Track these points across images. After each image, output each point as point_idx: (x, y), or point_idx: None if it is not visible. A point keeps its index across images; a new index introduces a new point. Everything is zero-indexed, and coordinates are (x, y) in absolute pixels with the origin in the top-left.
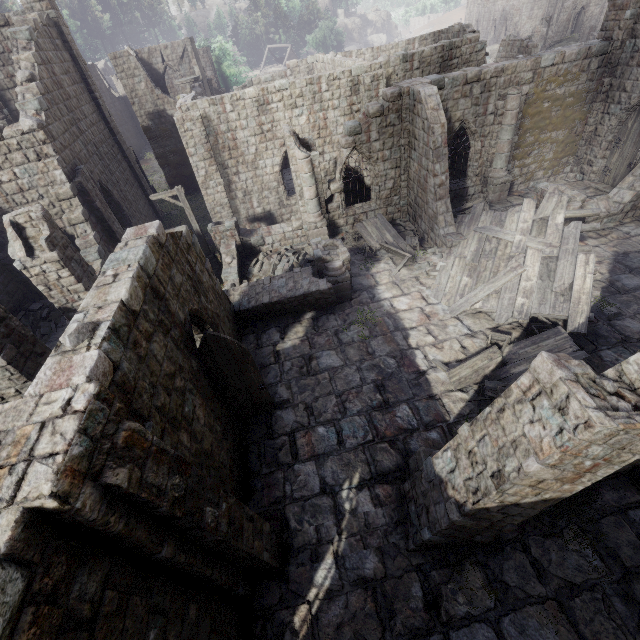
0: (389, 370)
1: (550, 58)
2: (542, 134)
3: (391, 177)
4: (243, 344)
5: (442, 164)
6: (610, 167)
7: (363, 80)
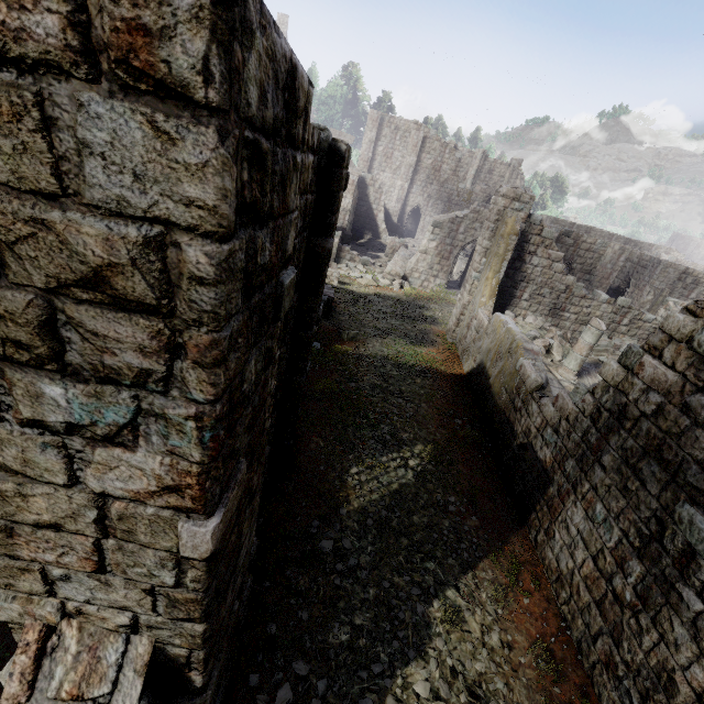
0: None
1: None
2: None
3: None
4: None
5: None
6: None
7: (630, 244)
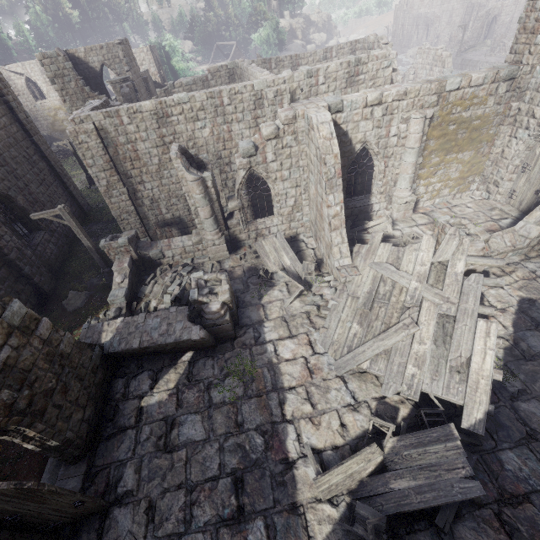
0: (254, 455)
1: (456, 82)
2: (448, 155)
3: (292, 195)
4: (108, 393)
5: (336, 195)
6: (516, 190)
7: (266, 95)
